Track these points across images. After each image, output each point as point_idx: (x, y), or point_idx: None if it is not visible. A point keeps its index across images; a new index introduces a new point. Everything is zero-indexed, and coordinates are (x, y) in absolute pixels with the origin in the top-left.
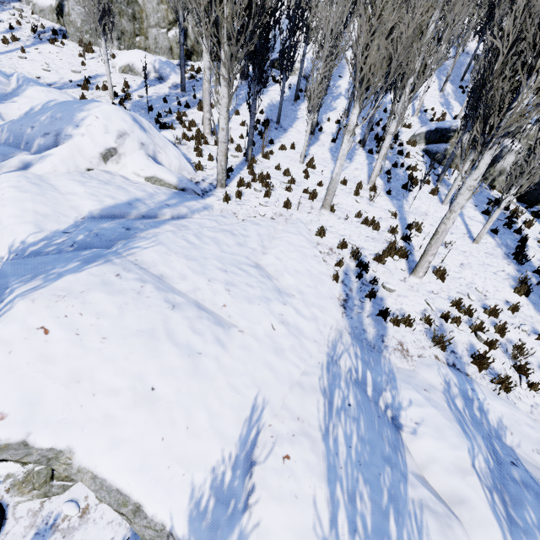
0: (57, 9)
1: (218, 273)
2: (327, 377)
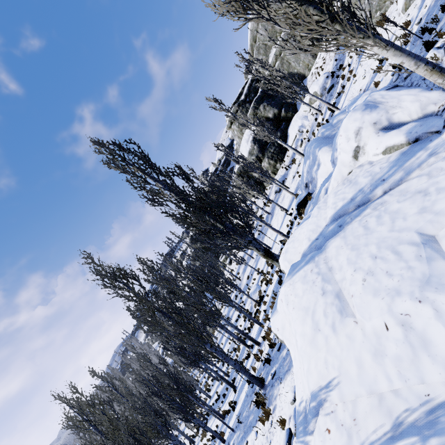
0: None
1: (366, 261)
2: (419, 417)
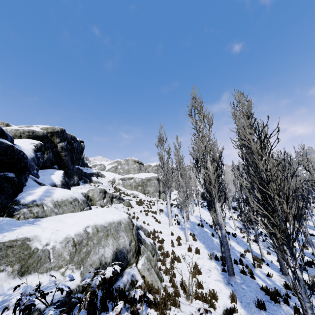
0: (201, 197)
1: None
2: None
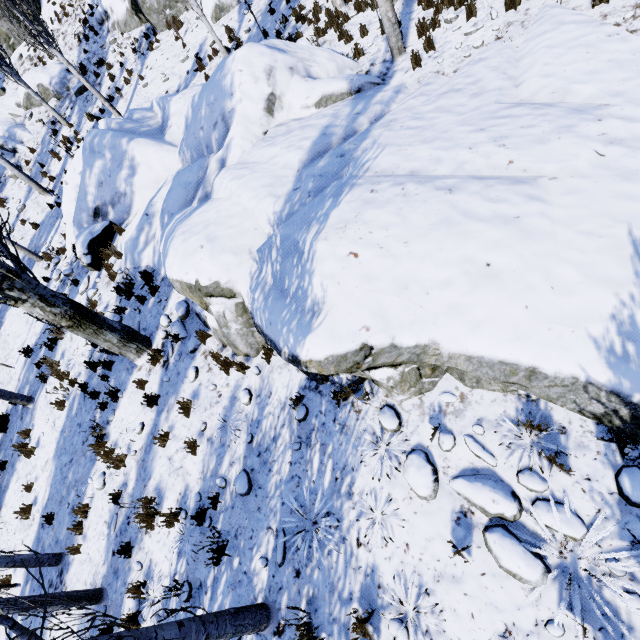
0: (133, 8)
1: (474, 137)
2: None
